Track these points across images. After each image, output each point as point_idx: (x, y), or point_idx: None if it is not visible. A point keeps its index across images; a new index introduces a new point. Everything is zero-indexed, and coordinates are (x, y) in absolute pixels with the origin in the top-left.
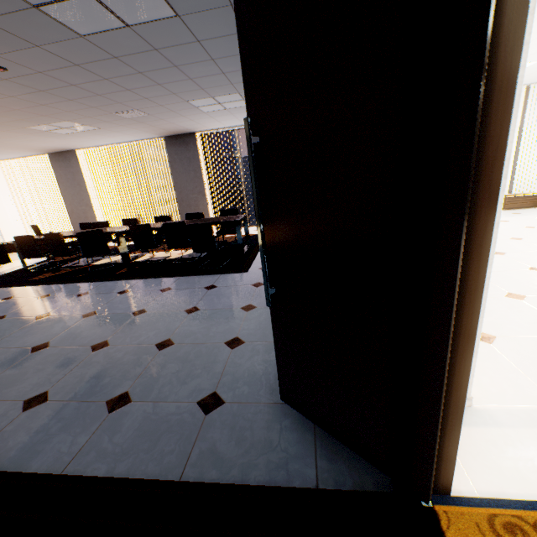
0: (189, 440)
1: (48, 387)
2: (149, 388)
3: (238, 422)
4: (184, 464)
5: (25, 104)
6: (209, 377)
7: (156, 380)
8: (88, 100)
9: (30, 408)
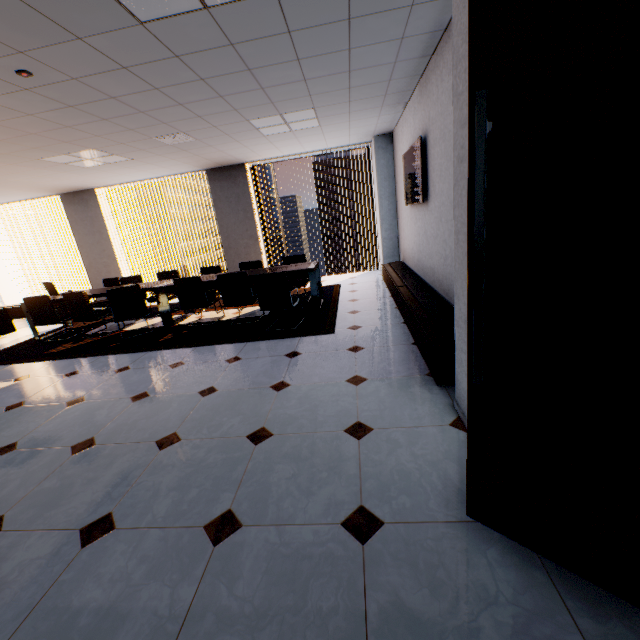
0: (353, 588)
1: (110, 506)
2: (261, 504)
3: (418, 555)
4: (362, 632)
5: (45, 126)
6: (343, 482)
7: (267, 490)
8: (126, 119)
9: (92, 541)
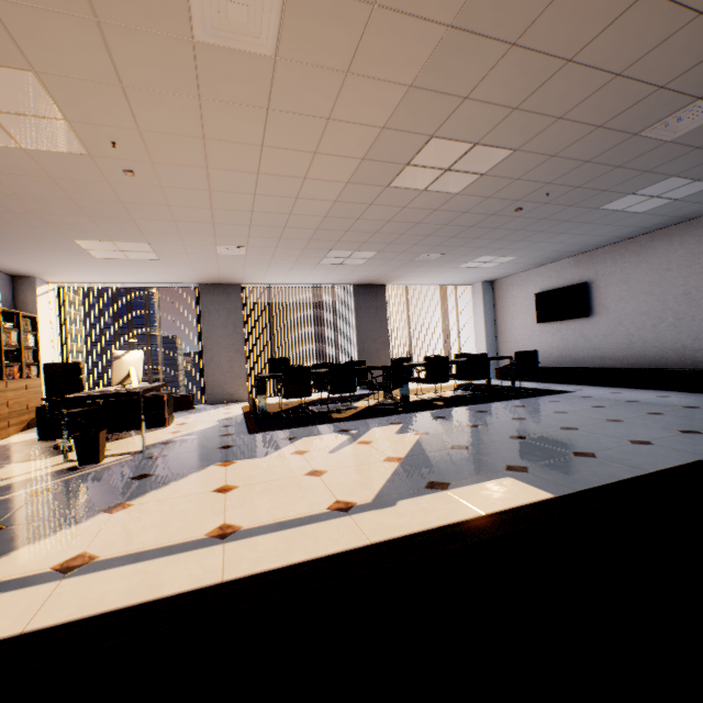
0: None
1: None
2: None
3: None
4: None
5: (424, 232)
6: None
7: None
8: (457, 240)
9: None
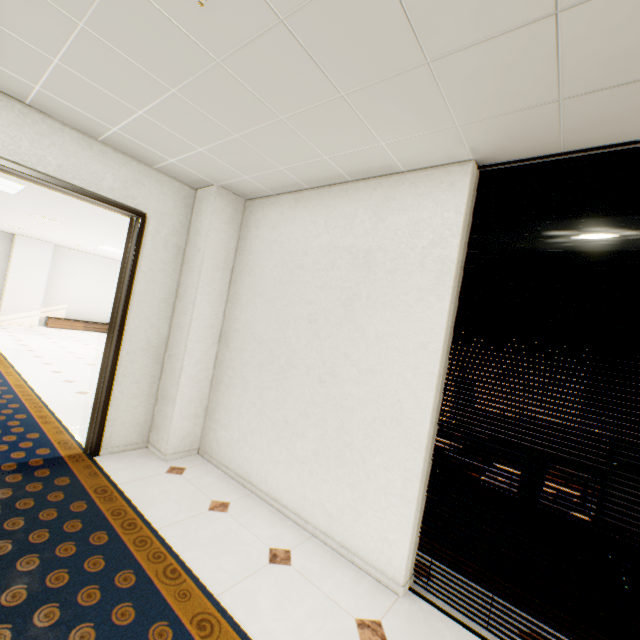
0: None
1: None
2: None
3: None
4: None
5: None
6: None
7: None
8: None
9: None
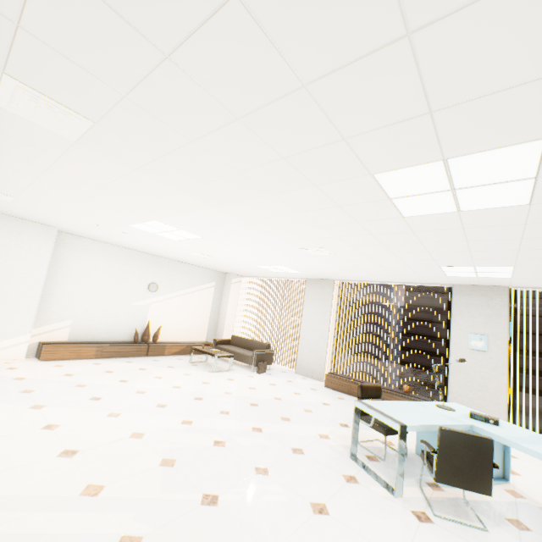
0: None
1: None
2: None
3: None
4: None
5: None
6: None
7: None
8: None
9: None
